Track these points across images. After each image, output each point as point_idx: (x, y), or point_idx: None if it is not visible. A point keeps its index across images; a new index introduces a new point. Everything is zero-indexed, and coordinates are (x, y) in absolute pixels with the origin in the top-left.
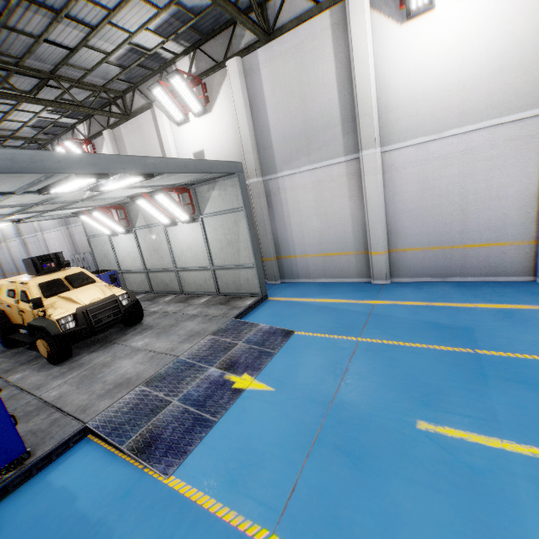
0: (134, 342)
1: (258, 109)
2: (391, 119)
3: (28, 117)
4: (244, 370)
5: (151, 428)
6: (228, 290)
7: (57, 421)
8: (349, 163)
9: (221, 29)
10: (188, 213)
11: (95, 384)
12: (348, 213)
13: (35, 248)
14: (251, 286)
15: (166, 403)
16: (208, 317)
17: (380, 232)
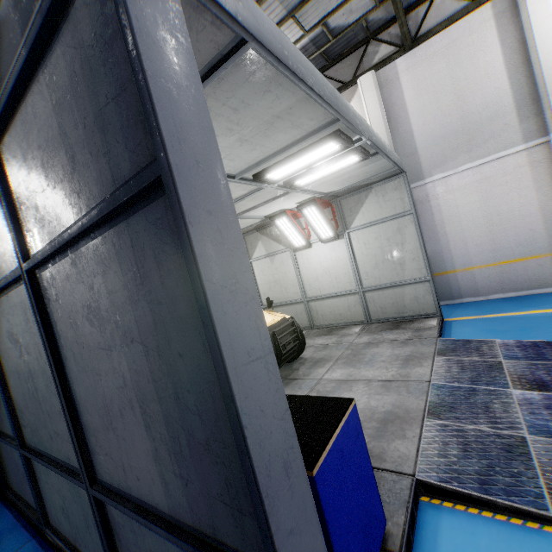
0: (323, 375)
1: (397, 117)
2: None
3: None
4: None
5: None
6: (384, 315)
7: None
8: (530, 150)
9: (351, 51)
10: (333, 228)
11: None
12: (534, 208)
13: None
14: (421, 306)
15: (516, 439)
16: (396, 341)
17: None
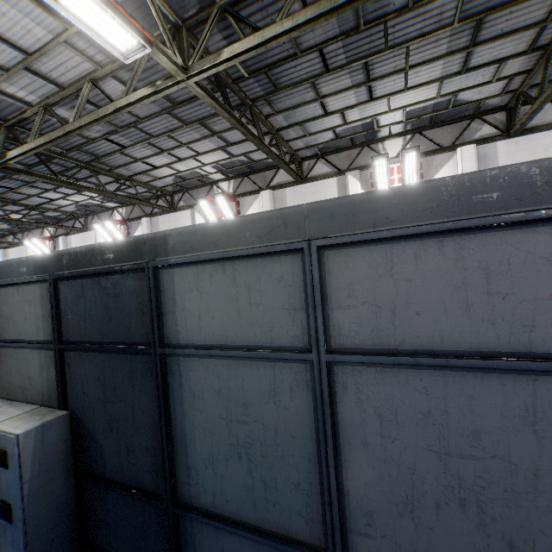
0: None
1: None
2: None
3: (188, 167)
4: None
5: None
6: None
7: None
8: None
9: (455, 121)
10: None
11: None
12: None
13: None
14: None
15: None
16: None
17: None
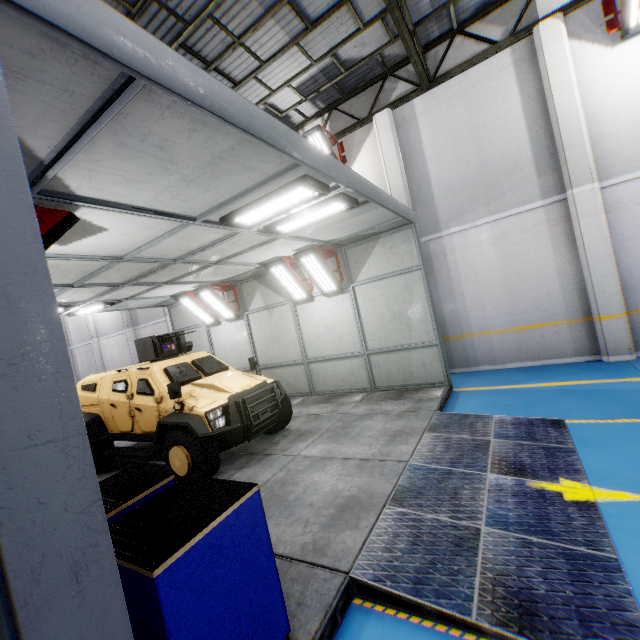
0: (302, 450)
1: (414, 162)
2: (608, 148)
3: None
4: (551, 473)
5: (492, 576)
6: (390, 382)
7: (282, 572)
8: (549, 208)
9: (367, 85)
10: (337, 281)
11: (296, 509)
12: (552, 269)
13: (85, 360)
14: (429, 373)
15: (471, 532)
16: (392, 413)
17: (611, 288)
